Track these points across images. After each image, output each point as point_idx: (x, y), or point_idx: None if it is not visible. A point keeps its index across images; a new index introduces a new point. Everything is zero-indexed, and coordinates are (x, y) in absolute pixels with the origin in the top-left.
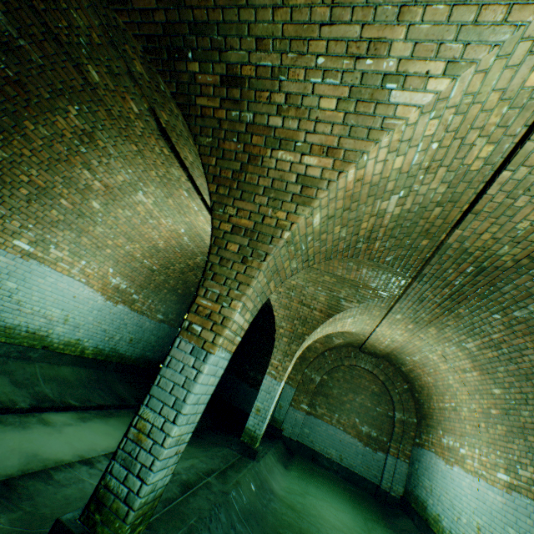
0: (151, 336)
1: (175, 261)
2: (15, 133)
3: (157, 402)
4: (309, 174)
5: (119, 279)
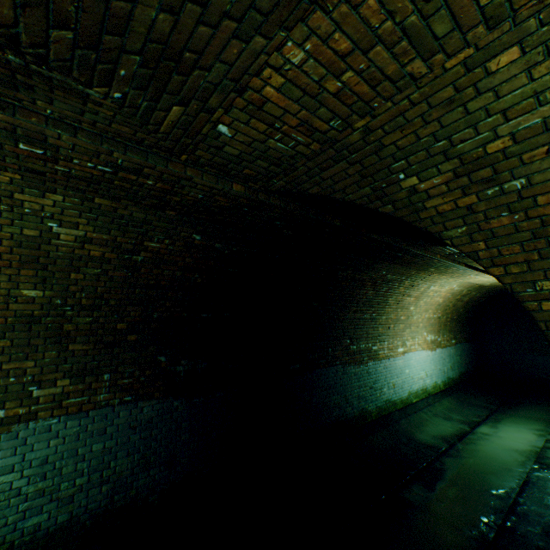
0: (456, 357)
1: (448, 303)
2: (385, 306)
3: None
4: None
5: (429, 336)
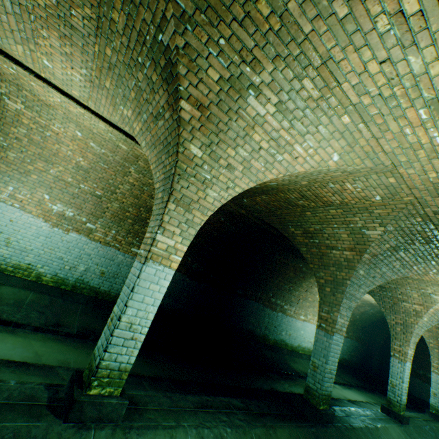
0: (343, 346)
1: None
2: (300, 286)
3: (393, 376)
4: (416, 309)
5: None
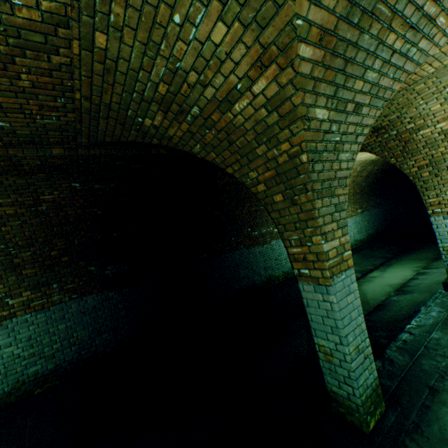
0: (363, 223)
1: None
2: None
3: (444, 240)
4: (443, 129)
5: None
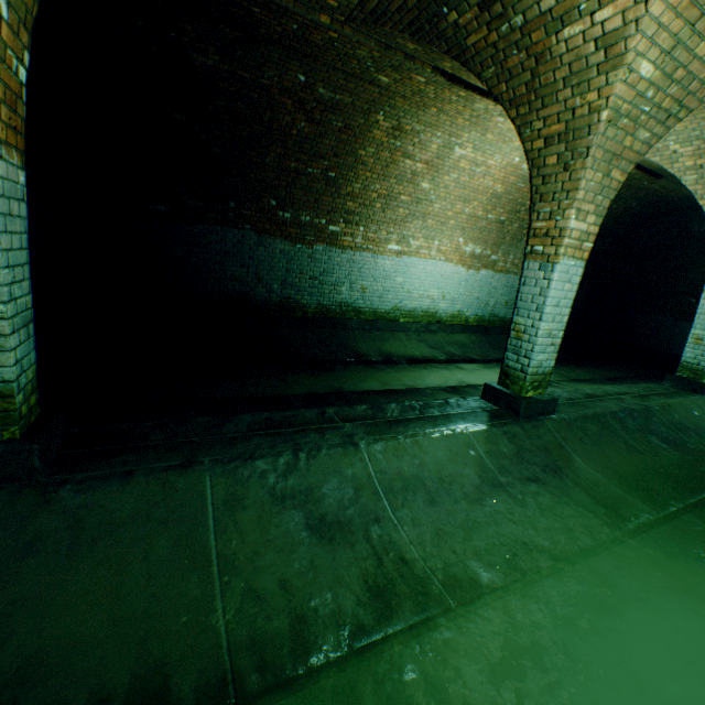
0: None
1: (523, 200)
2: (357, 166)
3: (523, 312)
4: (607, 32)
5: (471, 246)
